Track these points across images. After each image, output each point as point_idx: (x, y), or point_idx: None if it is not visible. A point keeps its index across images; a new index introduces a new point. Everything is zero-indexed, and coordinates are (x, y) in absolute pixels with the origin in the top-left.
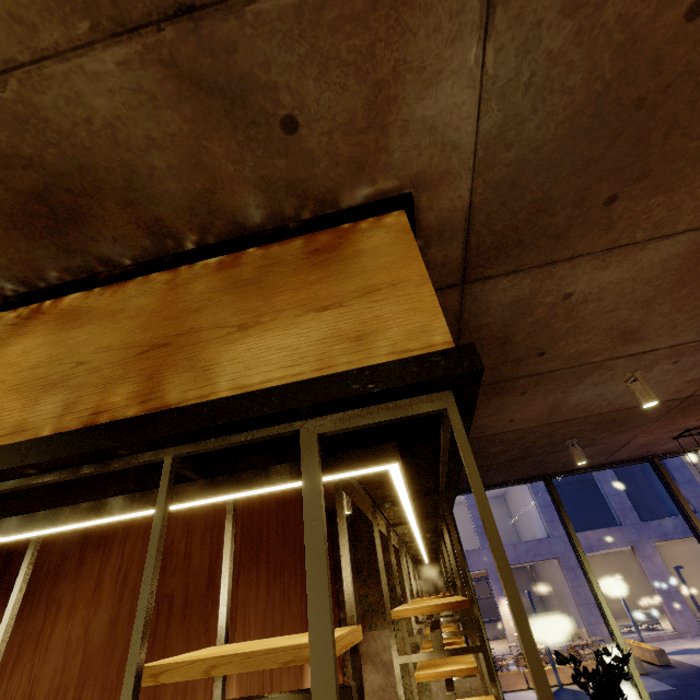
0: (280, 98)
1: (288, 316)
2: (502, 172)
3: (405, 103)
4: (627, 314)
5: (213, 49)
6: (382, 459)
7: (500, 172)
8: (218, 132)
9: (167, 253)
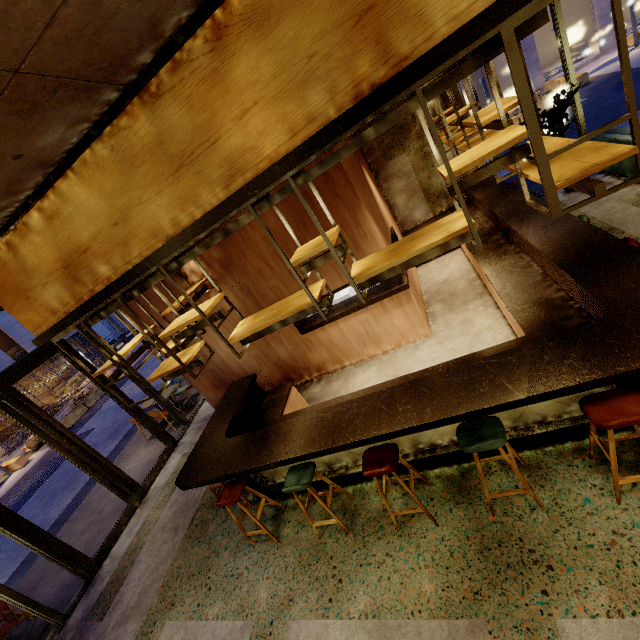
0: None
1: None
2: None
3: None
4: None
5: None
6: (536, 26)
7: None
8: None
9: None
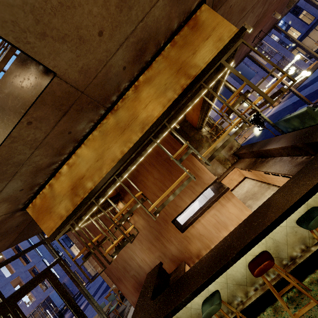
0: None
1: (201, 45)
2: None
3: None
4: (243, 3)
5: None
6: (231, 62)
7: None
8: (174, 6)
9: (157, 51)
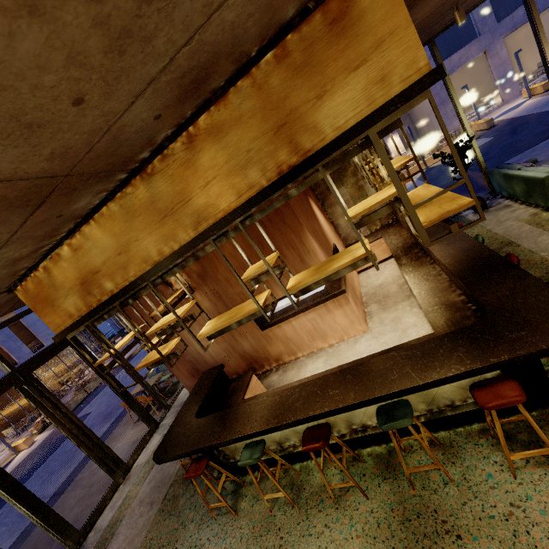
0: None
1: (340, 81)
2: None
3: None
4: None
5: None
6: (395, 127)
7: None
8: None
9: (241, 66)
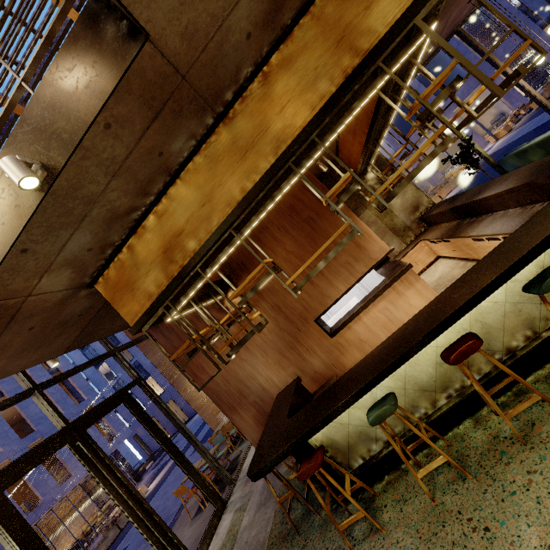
0: None
1: None
2: None
3: None
4: None
5: None
6: (432, 24)
7: None
8: None
9: (303, 5)
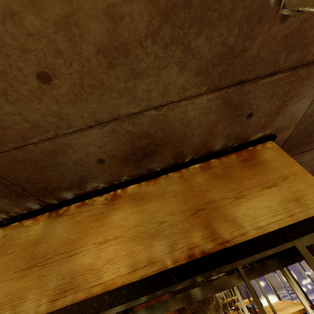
0: (252, 107)
1: (255, 191)
2: (304, 125)
3: (289, 106)
4: None
5: (241, 93)
6: None
7: (304, 125)
8: (224, 120)
9: (176, 164)
